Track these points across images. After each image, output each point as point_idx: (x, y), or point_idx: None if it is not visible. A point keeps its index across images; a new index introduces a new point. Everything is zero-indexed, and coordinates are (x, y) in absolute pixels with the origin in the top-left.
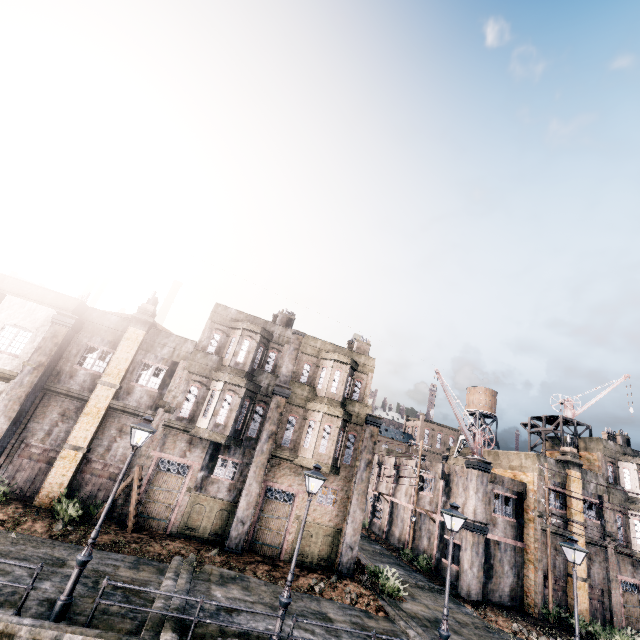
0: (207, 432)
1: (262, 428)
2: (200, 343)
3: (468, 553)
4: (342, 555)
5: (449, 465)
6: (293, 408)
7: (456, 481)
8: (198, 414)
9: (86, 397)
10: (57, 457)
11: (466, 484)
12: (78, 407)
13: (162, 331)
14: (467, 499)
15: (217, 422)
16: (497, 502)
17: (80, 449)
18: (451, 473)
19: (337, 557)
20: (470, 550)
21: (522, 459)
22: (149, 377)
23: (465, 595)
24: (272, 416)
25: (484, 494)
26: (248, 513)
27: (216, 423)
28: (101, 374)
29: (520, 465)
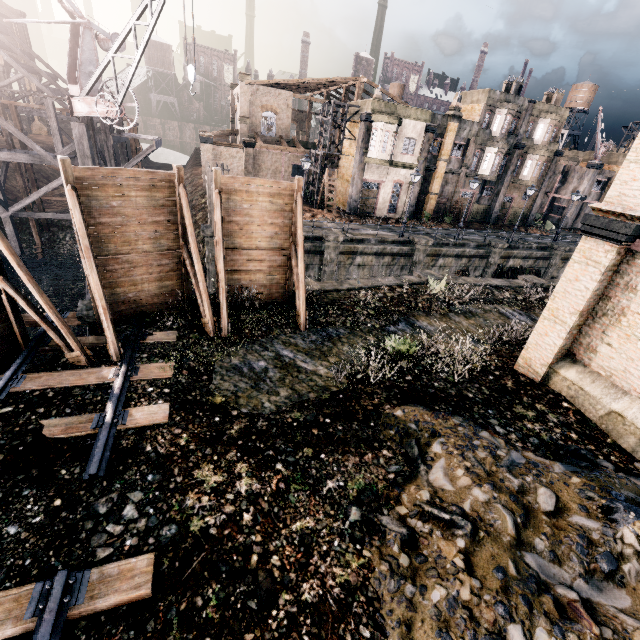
0: (489, 177)
1: (507, 169)
2: (479, 123)
3: (572, 210)
4: (528, 219)
5: (570, 166)
6: (521, 154)
7: (573, 175)
8: (479, 167)
9: (434, 169)
10: (424, 199)
11: (582, 177)
12: (429, 174)
13: (461, 120)
14: (580, 185)
15: (492, 171)
16: (595, 184)
17: (437, 194)
18: (570, 171)
19: (525, 220)
20: (574, 209)
21: (620, 158)
22: (456, 151)
23: (563, 227)
24: (514, 162)
25: (592, 182)
26: (498, 209)
27: (492, 171)
28: (437, 155)
29: (616, 162)
